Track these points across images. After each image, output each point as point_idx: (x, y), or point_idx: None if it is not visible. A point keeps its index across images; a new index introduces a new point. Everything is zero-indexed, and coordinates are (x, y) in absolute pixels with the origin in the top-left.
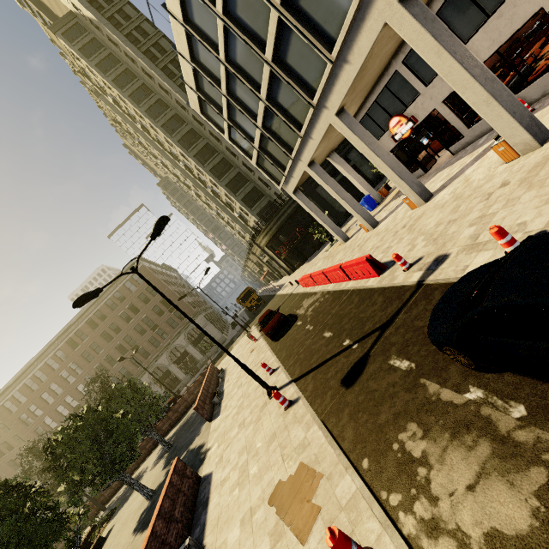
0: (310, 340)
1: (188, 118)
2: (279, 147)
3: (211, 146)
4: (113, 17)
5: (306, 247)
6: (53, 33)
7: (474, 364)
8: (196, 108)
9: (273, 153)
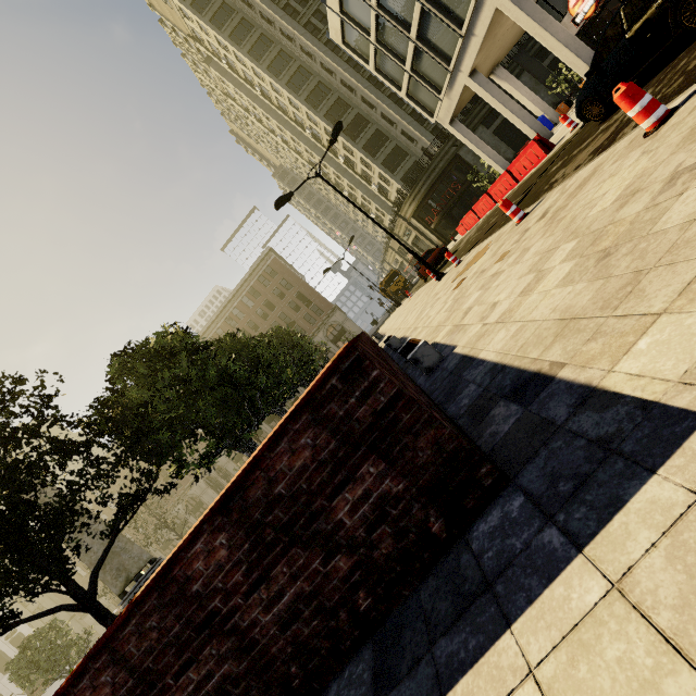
0: (476, 237)
1: (314, 69)
2: (435, 59)
3: (343, 100)
4: None
5: (462, 211)
6: None
7: (603, 108)
8: (338, 38)
9: (427, 72)
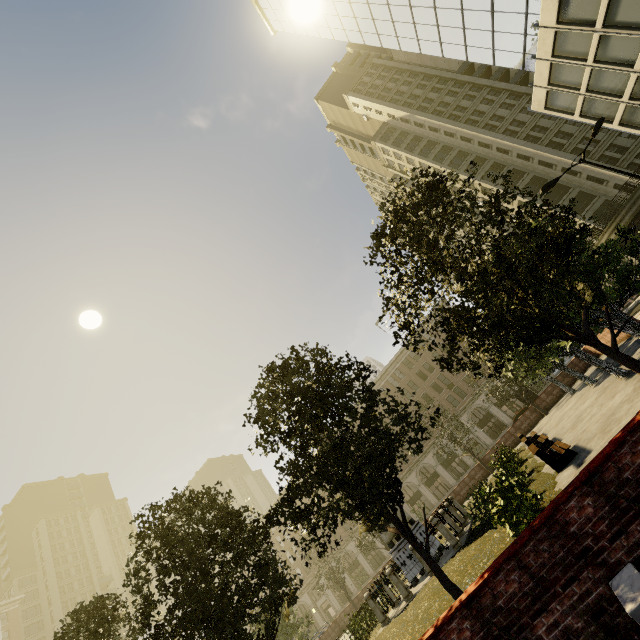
0: None
1: (489, 155)
2: None
3: (517, 170)
4: (420, 107)
5: None
6: (374, 142)
7: None
8: (539, 107)
9: None
